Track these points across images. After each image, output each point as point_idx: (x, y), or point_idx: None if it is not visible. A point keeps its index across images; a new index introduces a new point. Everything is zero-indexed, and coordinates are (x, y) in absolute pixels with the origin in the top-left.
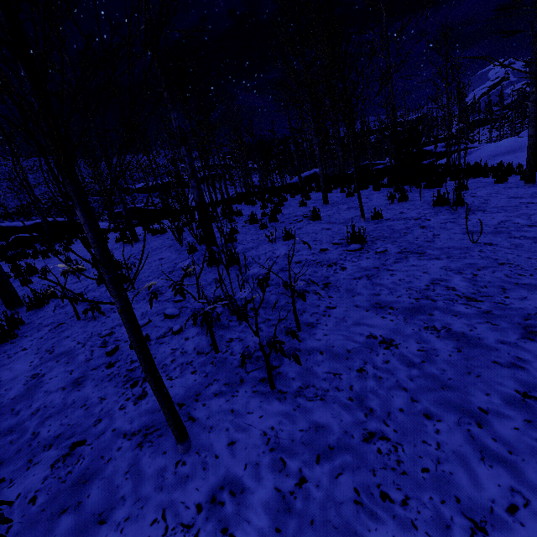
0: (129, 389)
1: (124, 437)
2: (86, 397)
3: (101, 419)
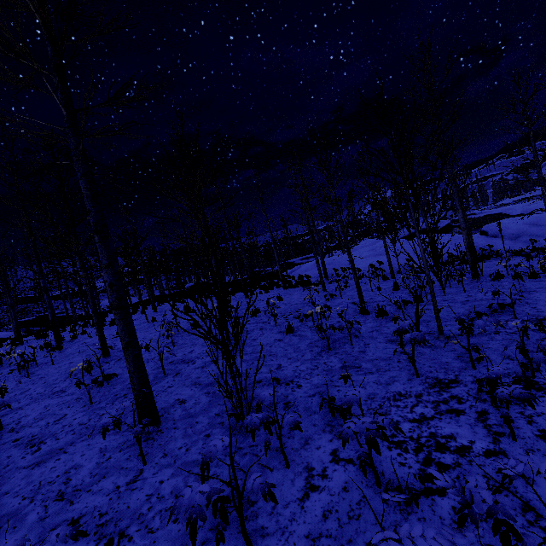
0: None
1: None
2: None
3: None
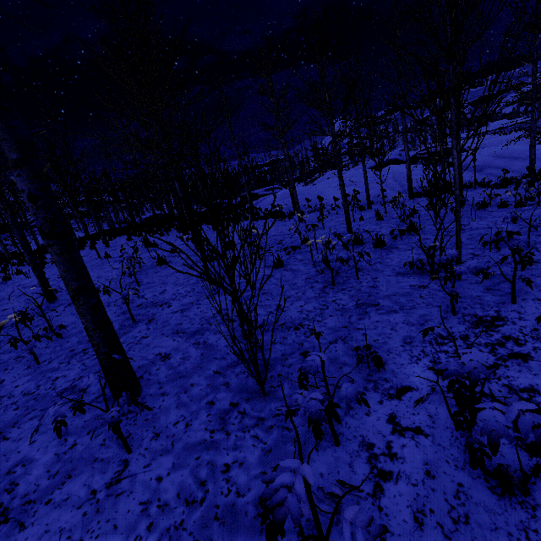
0: None
1: None
2: None
3: None
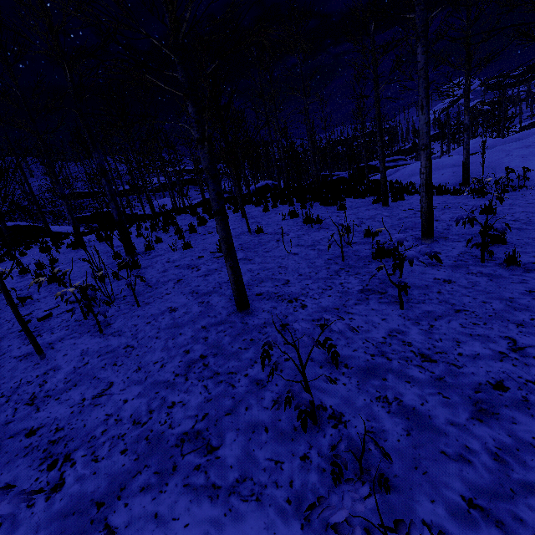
0: (27, 340)
1: (14, 358)
2: (1, 346)
3: (6, 353)
